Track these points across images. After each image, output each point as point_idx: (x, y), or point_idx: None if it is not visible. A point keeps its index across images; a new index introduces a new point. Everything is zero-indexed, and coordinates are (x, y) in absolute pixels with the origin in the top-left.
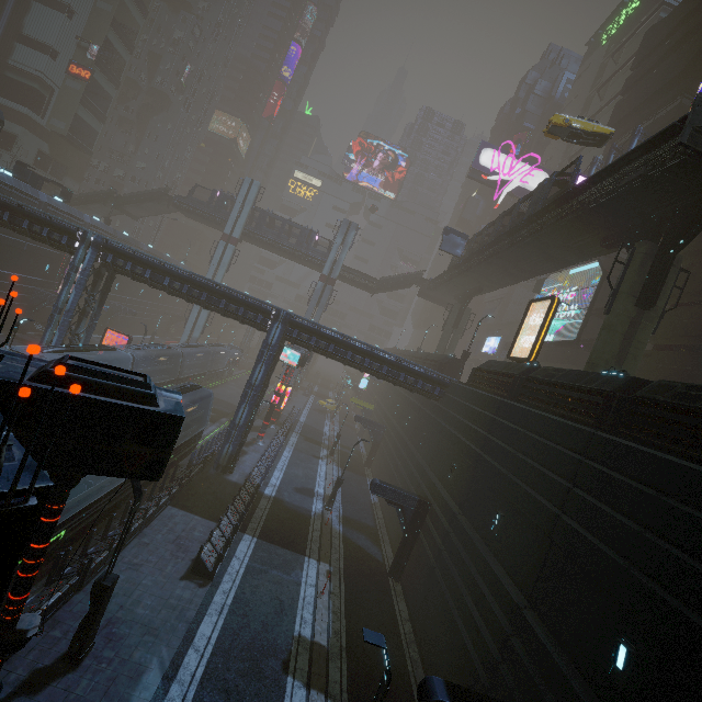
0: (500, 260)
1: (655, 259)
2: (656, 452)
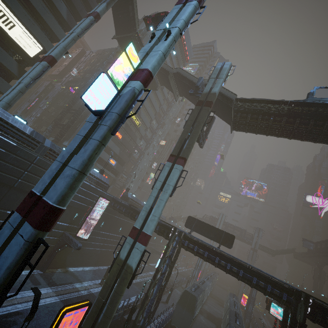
0: None
1: None
2: None
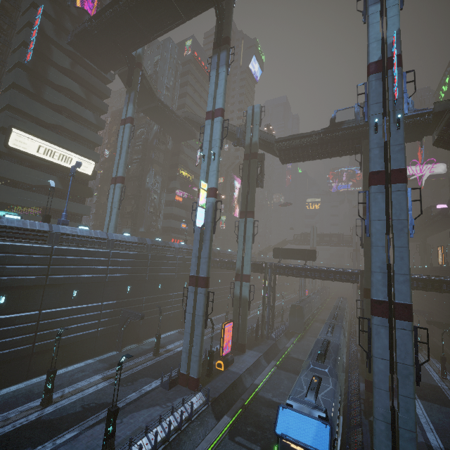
0: (426, 230)
1: None
2: None
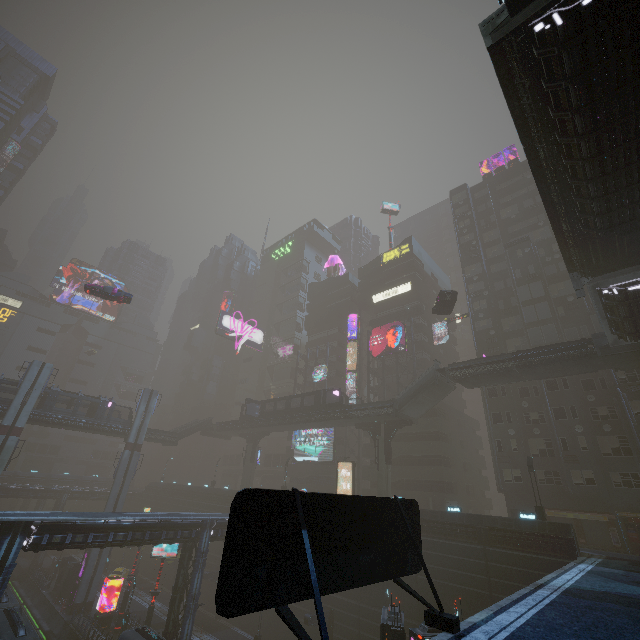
0: (295, 425)
1: (385, 443)
2: (437, 540)
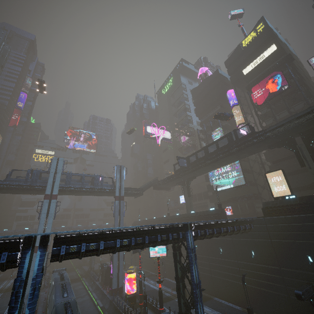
0: (215, 163)
1: (307, 148)
2: None
